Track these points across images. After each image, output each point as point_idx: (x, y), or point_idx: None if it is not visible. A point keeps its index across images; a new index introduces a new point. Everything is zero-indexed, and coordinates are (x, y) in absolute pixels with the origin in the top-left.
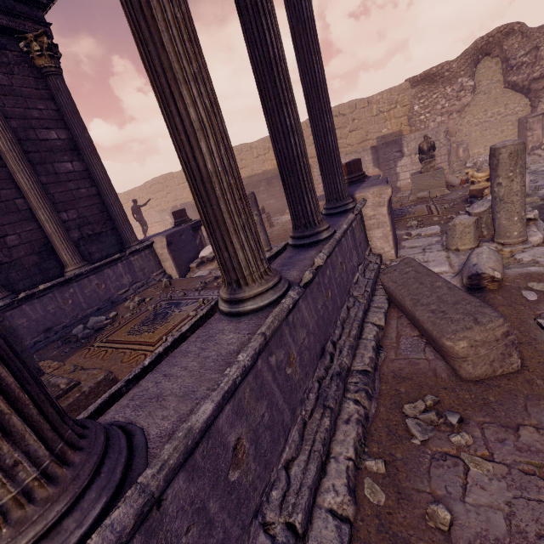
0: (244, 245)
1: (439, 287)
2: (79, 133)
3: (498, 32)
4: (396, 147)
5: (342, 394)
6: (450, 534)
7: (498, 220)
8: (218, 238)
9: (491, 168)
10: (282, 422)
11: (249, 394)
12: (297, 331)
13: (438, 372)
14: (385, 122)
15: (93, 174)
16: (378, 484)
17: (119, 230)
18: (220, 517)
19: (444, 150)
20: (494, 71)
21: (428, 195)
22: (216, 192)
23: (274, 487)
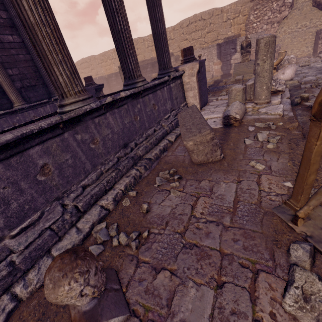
0: (62, 73)
1: (196, 118)
2: (14, 15)
3: None
4: (232, 45)
5: (131, 166)
6: (146, 214)
7: (256, 88)
8: (46, 67)
9: (255, 53)
10: (84, 168)
11: (56, 147)
12: (102, 129)
13: (185, 161)
14: (230, 27)
15: (27, 45)
16: (130, 199)
17: (47, 85)
18: (29, 191)
19: None
20: None
21: (242, 78)
22: (39, 37)
23: (73, 192)
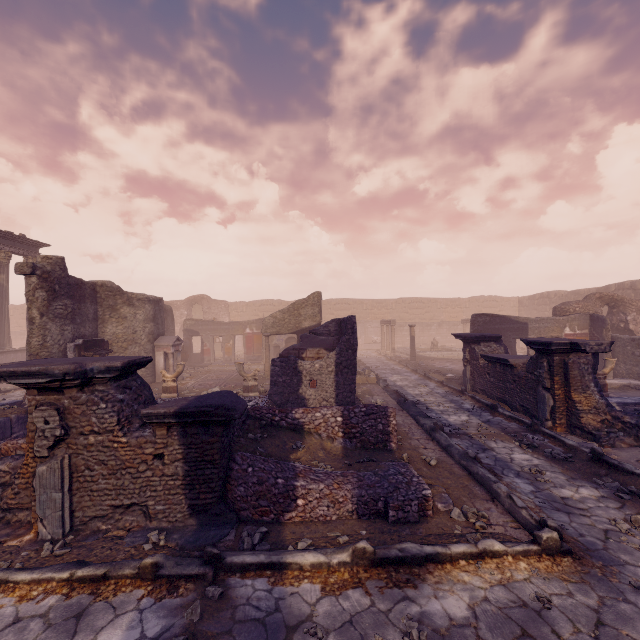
0: None
1: None
2: None
3: (199, 296)
4: None
5: None
6: None
7: None
8: None
9: None
10: None
11: None
12: None
13: None
14: None
15: None
16: None
17: None
18: None
19: None
20: (201, 310)
21: None
22: None
23: None
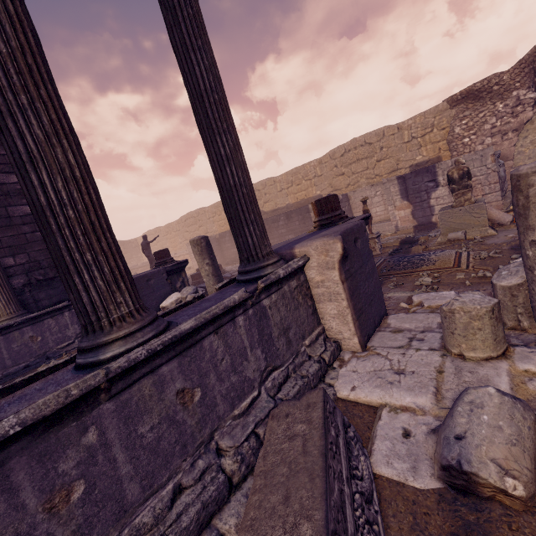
0: None
1: None
2: None
3: None
4: (428, 176)
5: None
6: None
7: None
8: None
9: (516, 212)
10: None
11: None
12: None
13: None
14: (419, 149)
15: None
16: None
17: None
18: None
19: (493, 176)
20: None
21: (463, 237)
22: None
23: None
